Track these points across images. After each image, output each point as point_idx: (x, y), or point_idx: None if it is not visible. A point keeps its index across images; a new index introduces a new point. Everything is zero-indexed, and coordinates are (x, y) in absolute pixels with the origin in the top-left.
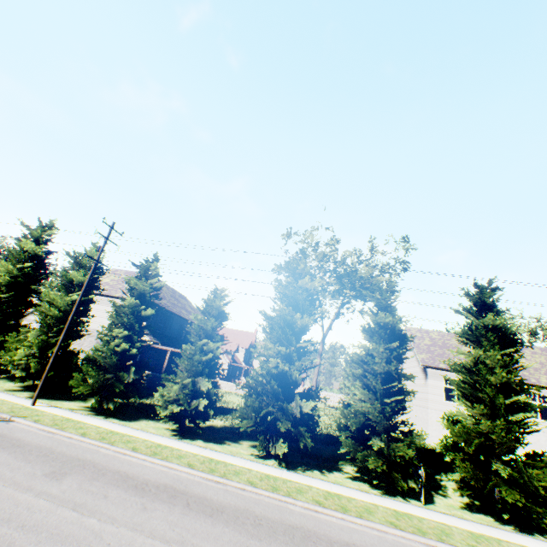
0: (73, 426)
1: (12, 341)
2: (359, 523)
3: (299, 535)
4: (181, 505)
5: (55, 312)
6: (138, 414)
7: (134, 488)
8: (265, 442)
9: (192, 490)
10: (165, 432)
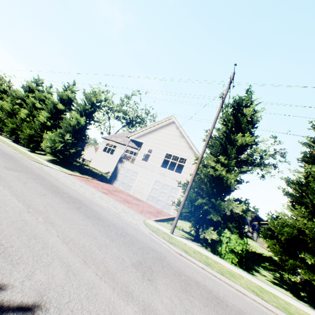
0: None
1: None
2: None
3: None
4: None
5: None
6: None
7: None
8: None
9: None
10: None
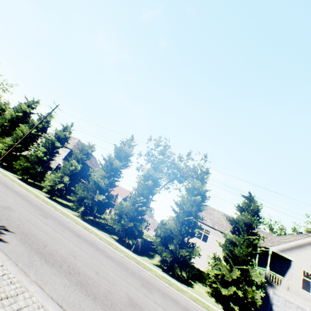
0: (3, 173)
1: (0, 141)
2: (86, 232)
3: (52, 217)
4: (17, 194)
5: (22, 134)
6: (38, 188)
7: (5, 186)
8: (78, 207)
9: (28, 197)
10: (43, 194)
